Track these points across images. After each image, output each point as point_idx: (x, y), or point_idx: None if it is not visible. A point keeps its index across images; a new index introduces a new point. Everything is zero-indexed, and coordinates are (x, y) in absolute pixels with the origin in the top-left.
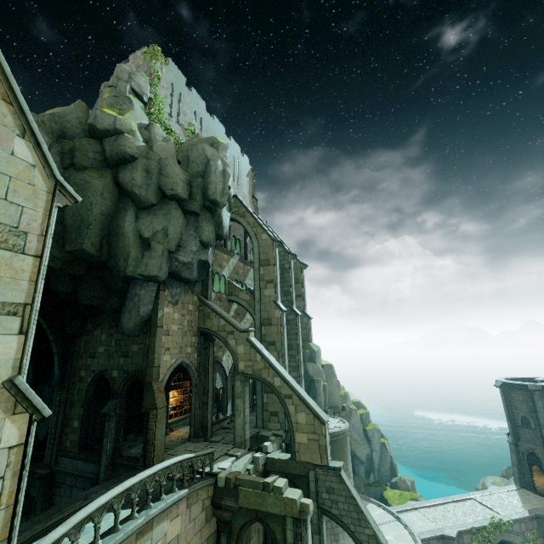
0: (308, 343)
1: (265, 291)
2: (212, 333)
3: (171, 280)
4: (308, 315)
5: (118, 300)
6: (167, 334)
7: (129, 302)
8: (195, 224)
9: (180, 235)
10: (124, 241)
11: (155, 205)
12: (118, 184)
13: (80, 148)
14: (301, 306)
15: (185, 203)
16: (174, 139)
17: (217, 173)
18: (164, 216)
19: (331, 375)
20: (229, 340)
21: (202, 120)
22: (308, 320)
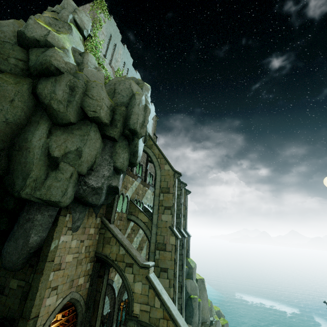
0: (186, 259)
1: (163, 217)
2: (109, 261)
3: (75, 203)
4: (188, 234)
5: (7, 222)
6: (57, 268)
7: (19, 227)
8: (111, 149)
9: (94, 158)
10: (27, 157)
11: (74, 124)
12: (36, 95)
13: (1, 51)
14: (183, 225)
15: (105, 128)
16: (104, 74)
17: (140, 106)
18: (81, 136)
19: (203, 289)
20: (127, 274)
21: (128, 70)
22: (188, 238)
